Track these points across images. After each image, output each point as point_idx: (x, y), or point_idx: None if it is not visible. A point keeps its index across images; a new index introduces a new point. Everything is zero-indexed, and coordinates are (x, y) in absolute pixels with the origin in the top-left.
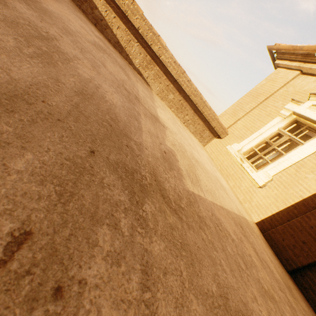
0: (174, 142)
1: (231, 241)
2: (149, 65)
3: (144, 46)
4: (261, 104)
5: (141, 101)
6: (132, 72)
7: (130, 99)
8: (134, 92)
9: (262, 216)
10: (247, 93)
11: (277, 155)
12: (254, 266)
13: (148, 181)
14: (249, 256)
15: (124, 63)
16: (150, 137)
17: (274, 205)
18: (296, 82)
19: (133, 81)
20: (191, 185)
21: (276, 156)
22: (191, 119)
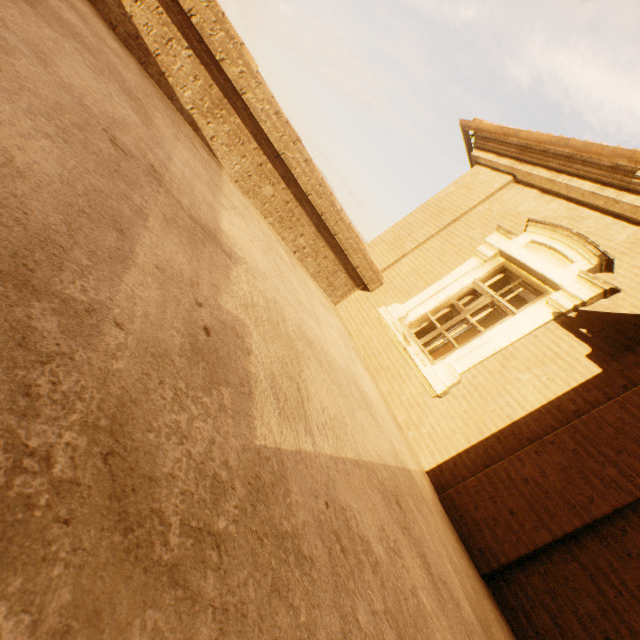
0: (253, 299)
1: (371, 575)
2: (217, 109)
3: (206, 62)
4: (446, 231)
5: (170, 184)
6: (169, 116)
7: (119, 170)
8: (149, 157)
9: (440, 457)
10: (421, 205)
11: (468, 329)
12: (422, 627)
13: (54, 475)
14: (412, 598)
15: (146, 88)
16: (160, 285)
17: (462, 433)
18: (505, 195)
19: (162, 134)
20: (278, 422)
21: (465, 330)
22: (310, 246)
